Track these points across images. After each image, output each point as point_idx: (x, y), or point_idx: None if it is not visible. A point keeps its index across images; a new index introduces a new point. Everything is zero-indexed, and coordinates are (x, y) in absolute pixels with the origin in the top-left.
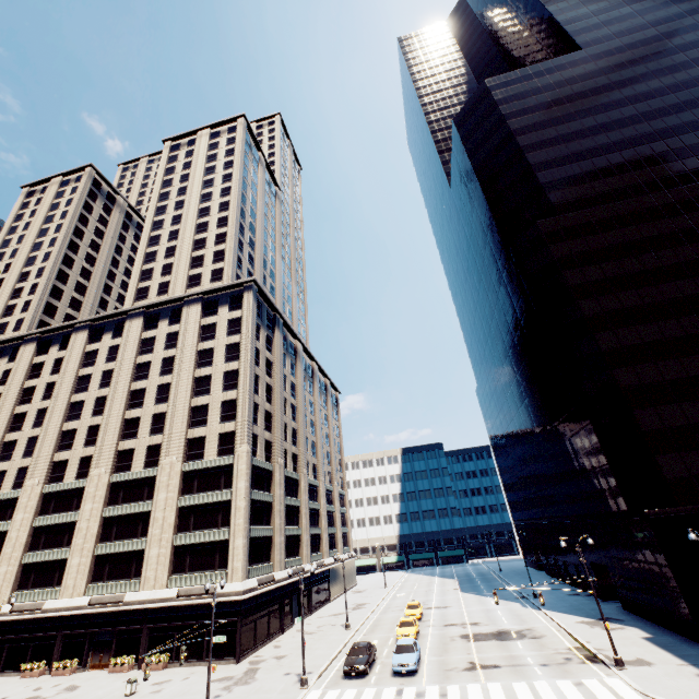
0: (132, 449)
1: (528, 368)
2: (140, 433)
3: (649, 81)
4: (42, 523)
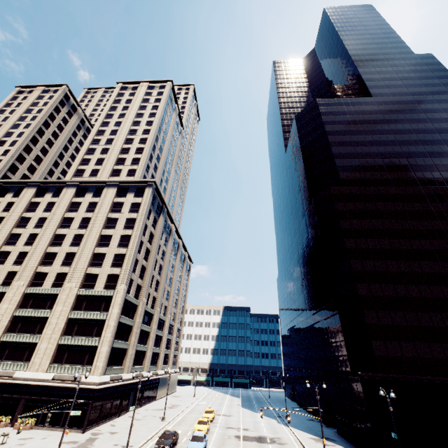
0: (46, 273)
1: (309, 272)
2: (54, 263)
3: (404, 124)
4: None
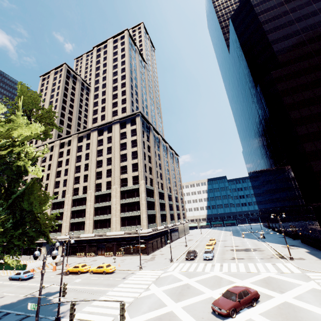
0: (101, 183)
1: (265, 143)
2: (103, 177)
3: None
4: (74, 209)
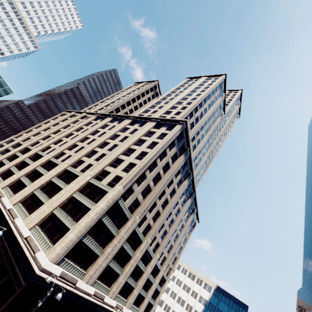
0: (84, 161)
1: None
2: (92, 157)
3: None
4: (38, 169)
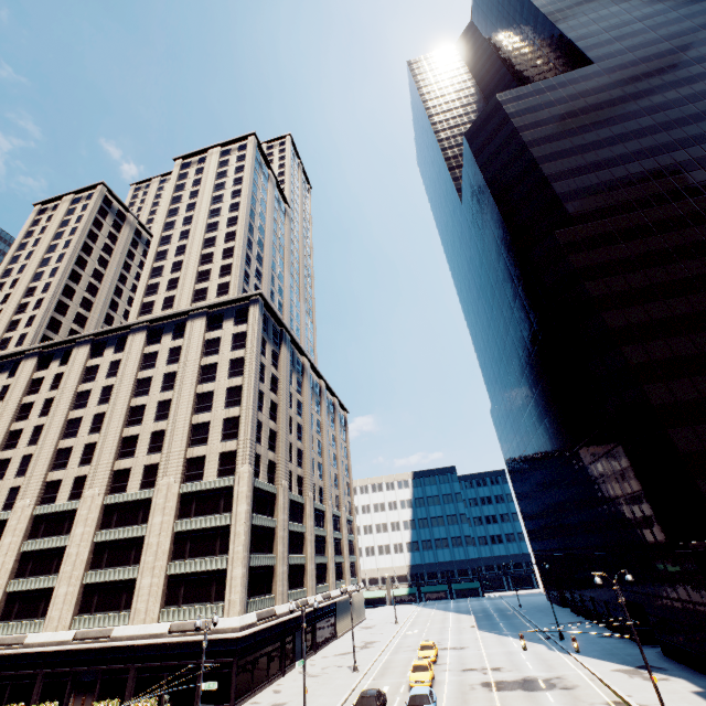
0: (129, 469)
1: (547, 386)
2: (137, 451)
3: (665, 92)
4: (30, 548)
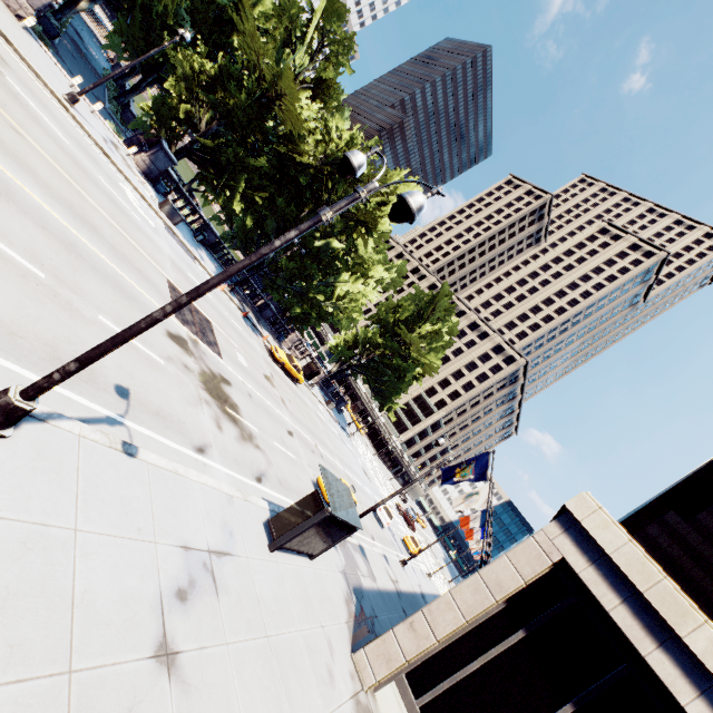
0: None
1: None
2: None
3: None
4: None
